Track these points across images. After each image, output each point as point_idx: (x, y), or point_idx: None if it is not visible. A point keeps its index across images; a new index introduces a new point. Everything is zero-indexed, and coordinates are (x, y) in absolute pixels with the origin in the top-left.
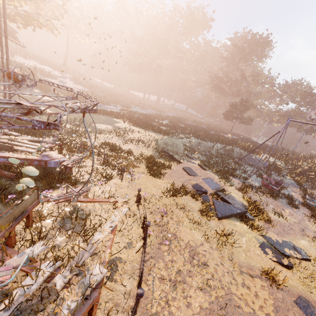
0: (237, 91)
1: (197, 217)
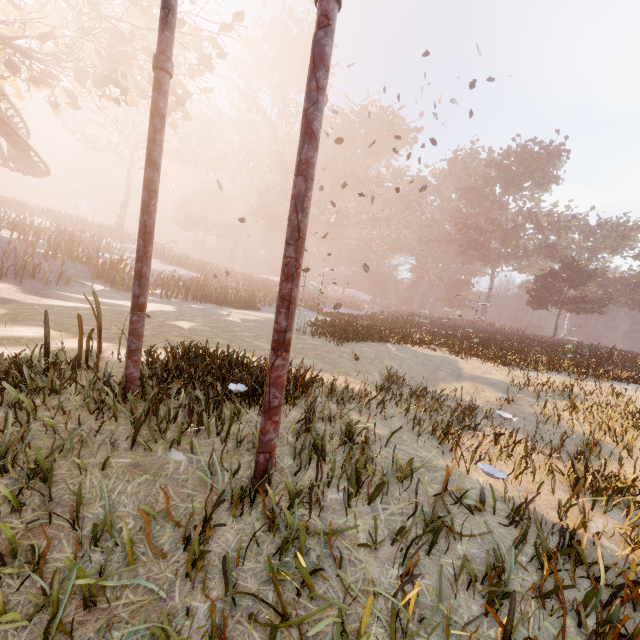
0: (524, 247)
1: None
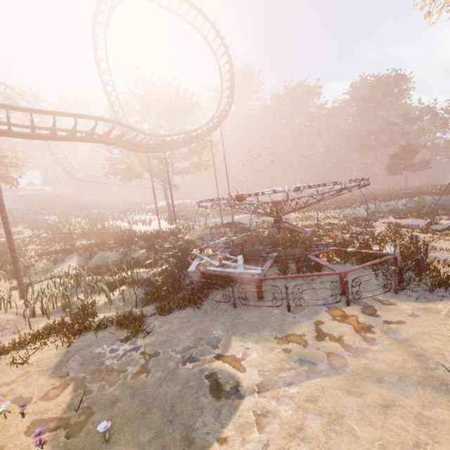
0: (389, 140)
1: (421, 233)
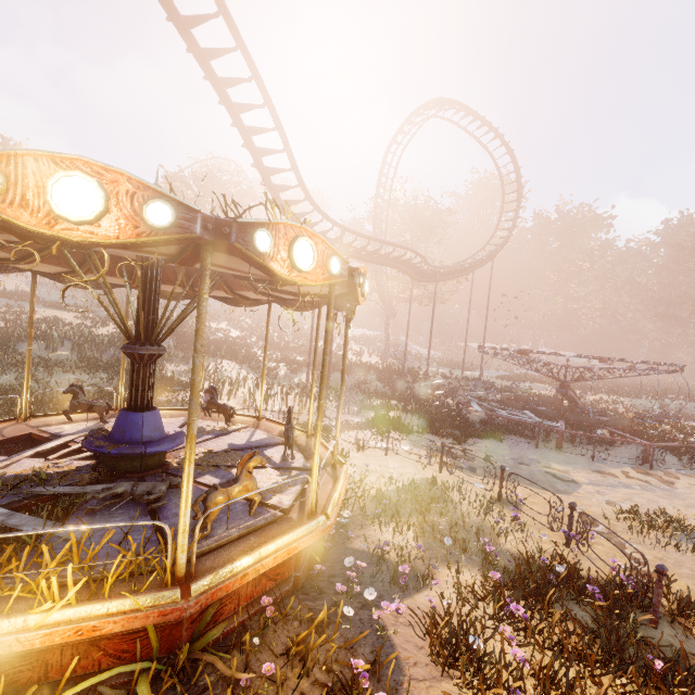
0: None
1: None
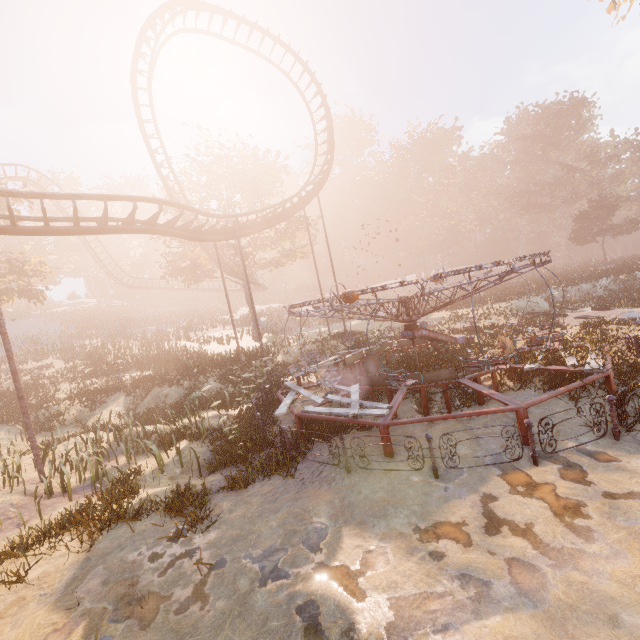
0: (571, 193)
1: None
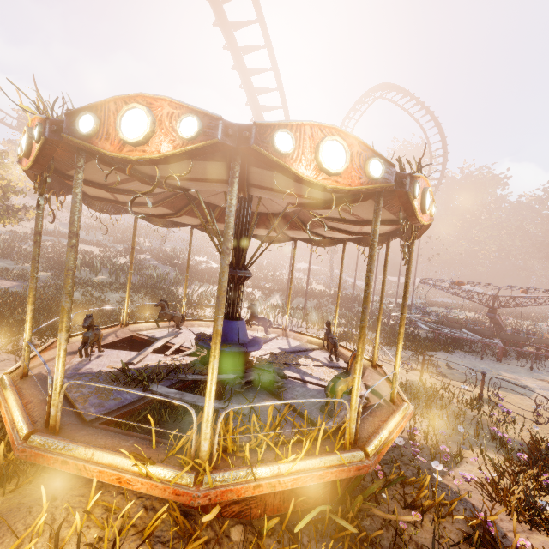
0: None
1: None
